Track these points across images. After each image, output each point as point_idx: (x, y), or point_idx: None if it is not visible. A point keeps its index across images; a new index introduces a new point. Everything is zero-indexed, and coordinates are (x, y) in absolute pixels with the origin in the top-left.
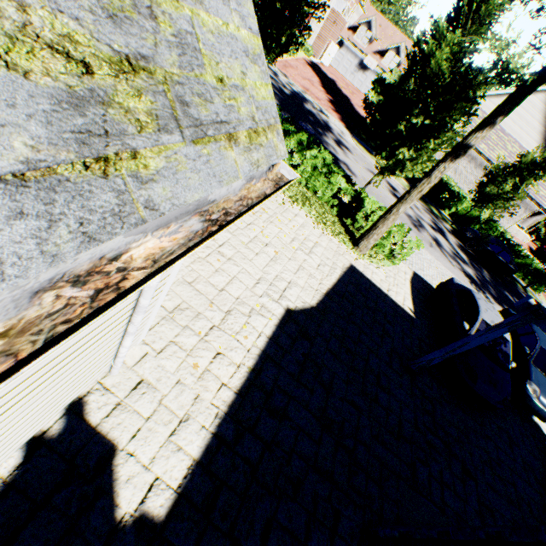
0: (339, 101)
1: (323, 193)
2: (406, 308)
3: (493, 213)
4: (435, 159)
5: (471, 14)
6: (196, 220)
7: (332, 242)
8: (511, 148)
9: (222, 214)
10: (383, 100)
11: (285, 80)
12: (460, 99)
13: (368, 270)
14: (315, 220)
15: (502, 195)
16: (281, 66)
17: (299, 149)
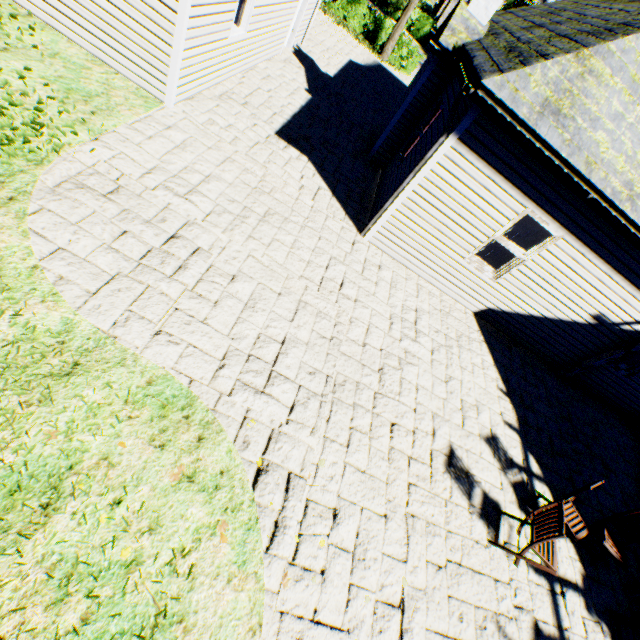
0: None
1: (355, 22)
2: None
3: None
4: None
5: None
6: None
7: (365, 50)
8: None
9: None
10: None
11: None
12: None
13: (389, 69)
14: (353, 37)
15: None
16: None
17: None
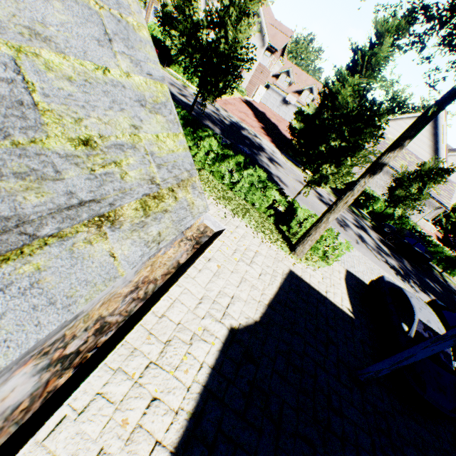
0: (269, 127)
1: (260, 204)
2: (345, 308)
3: (404, 211)
4: (353, 173)
5: (364, 64)
6: (26, 372)
7: (271, 249)
8: (409, 158)
9: (91, 333)
10: (304, 126)
11: (225, 114)
12: (368, 125)
13: (306, 274)
14: (254, 230)
15: (409, 196)
16: (222, 103)
17: (237, 169)
